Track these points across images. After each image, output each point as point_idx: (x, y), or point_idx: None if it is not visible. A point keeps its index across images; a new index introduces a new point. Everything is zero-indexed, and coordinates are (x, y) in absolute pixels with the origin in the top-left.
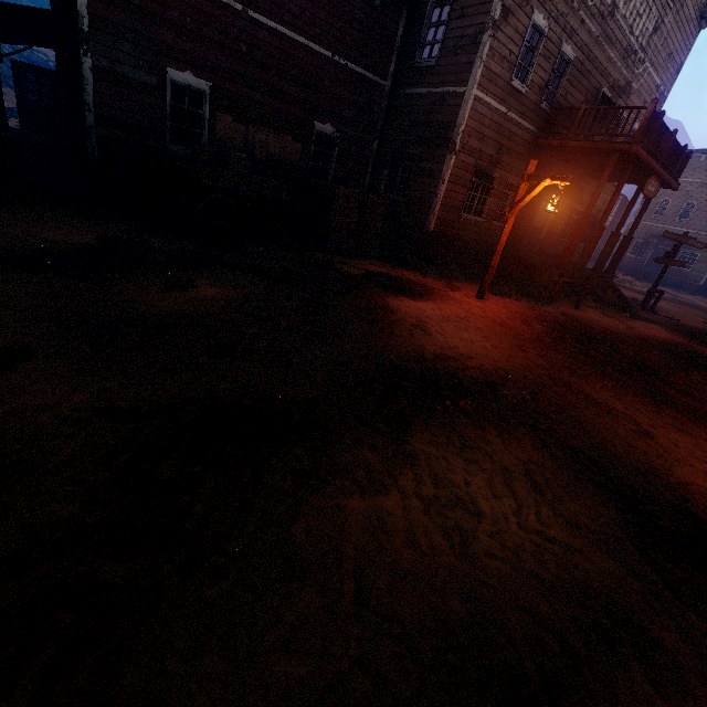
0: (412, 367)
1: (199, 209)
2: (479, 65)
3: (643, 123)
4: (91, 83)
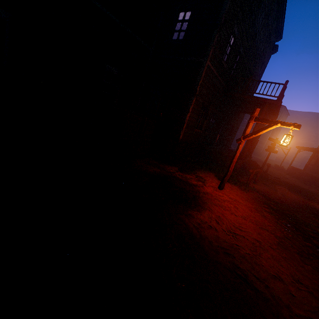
0: None
1: None
2: (212, 47)
3: (282, 91)
4: None
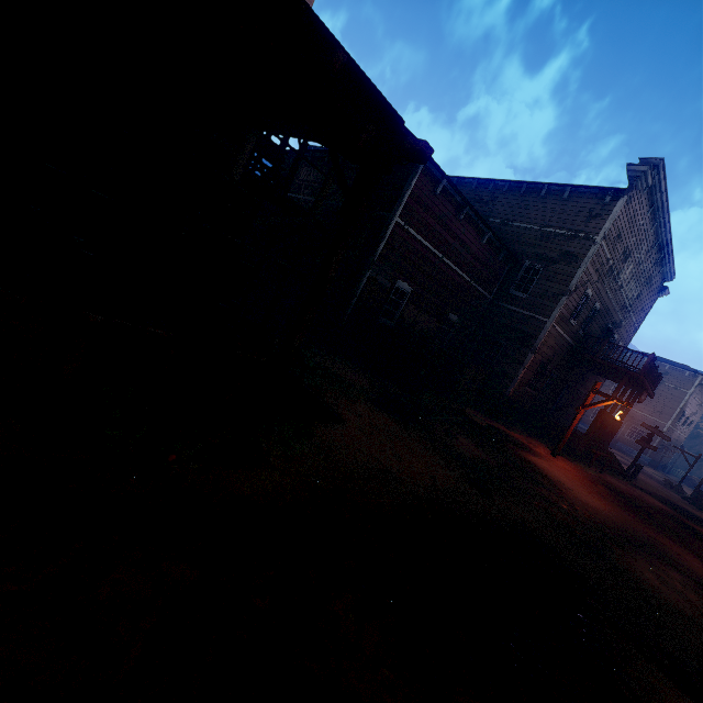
0: (590, 513)
1: (422, 374)
2: (558, 311)
3: (646, 364)
4: (363, 283)
